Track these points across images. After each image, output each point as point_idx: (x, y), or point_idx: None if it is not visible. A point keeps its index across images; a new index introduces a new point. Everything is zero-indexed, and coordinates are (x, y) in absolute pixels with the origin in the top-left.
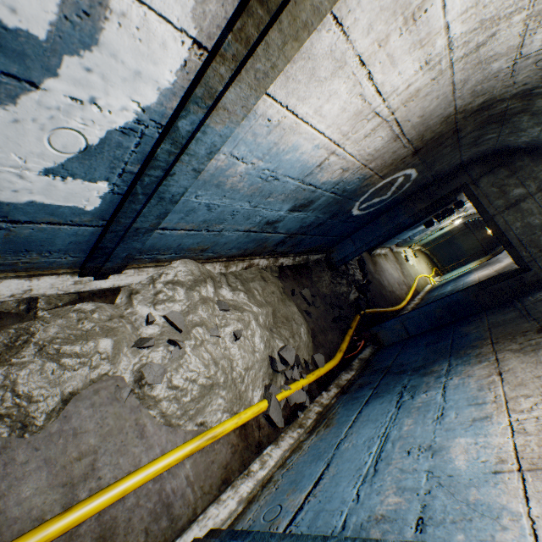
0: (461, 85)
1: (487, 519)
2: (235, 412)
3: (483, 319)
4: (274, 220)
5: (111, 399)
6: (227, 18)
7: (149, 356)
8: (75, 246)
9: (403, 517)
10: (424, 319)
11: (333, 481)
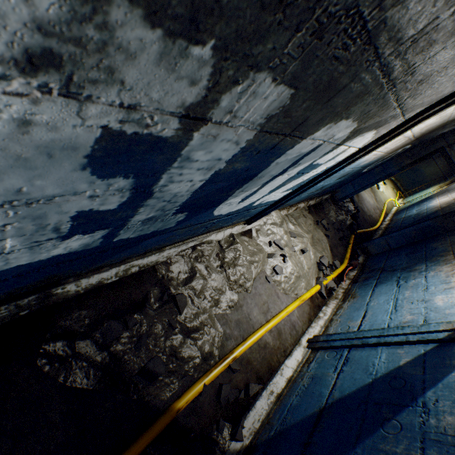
0: (454, 115)
1: (453, 316)
2: (307, 290)
3: (446, 239)
4: (325, 185)
5: (265, 281)
6: (373, 140)
7: (273, 262)
8: (256, 213)
9: (416, 320)
10: (402, 238)
11: (373, 315)
